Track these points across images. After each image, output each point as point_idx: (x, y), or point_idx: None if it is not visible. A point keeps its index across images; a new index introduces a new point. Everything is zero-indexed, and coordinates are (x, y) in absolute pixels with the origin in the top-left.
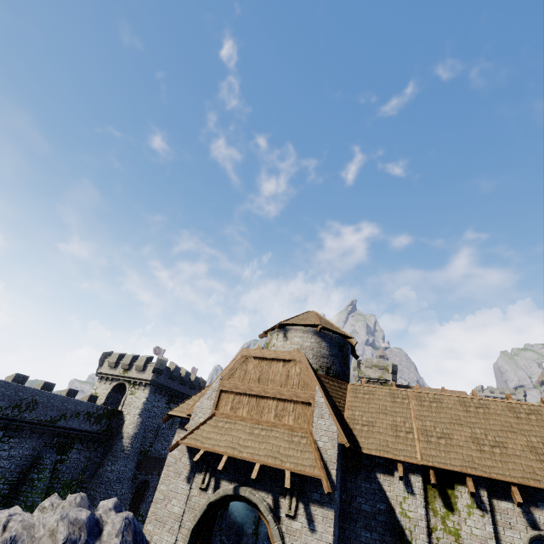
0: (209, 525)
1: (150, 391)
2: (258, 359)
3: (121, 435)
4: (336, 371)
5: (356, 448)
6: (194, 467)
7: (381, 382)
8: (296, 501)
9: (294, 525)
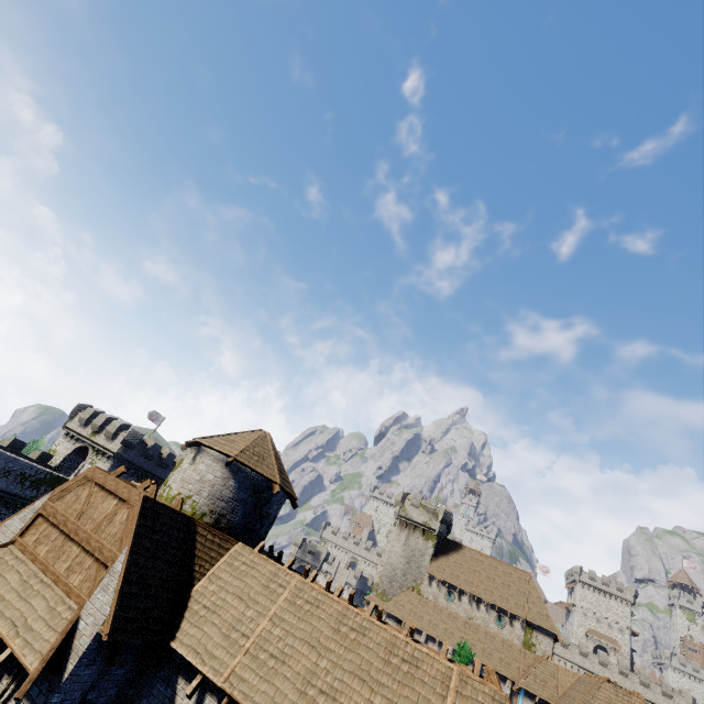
0: None
1: (111, 466)
2: (99, 487)
3: None
4: (232, 522)
5: (170, 636)
6: None
7: (424, 529)
8: (13, 689)
9: None
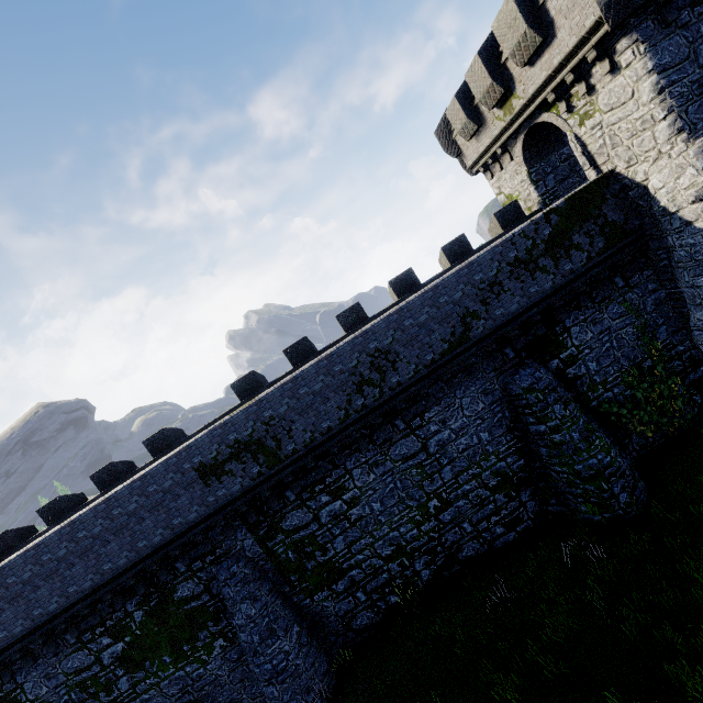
0: None
1: (640, 44)
2: None
3: (674, 220)
4: None
5: None
6: None
7: None
8: None
9: None
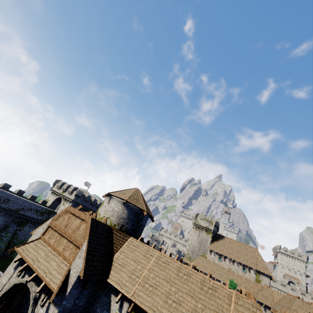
0: (15, 294)
1: (71, 205)
2: (72, 214)
3: None
4: (127, 228)
5: (106, 277)
6: (20, 262)
7: (206, 229)
8: (46, 298)
9: (40, 310)
